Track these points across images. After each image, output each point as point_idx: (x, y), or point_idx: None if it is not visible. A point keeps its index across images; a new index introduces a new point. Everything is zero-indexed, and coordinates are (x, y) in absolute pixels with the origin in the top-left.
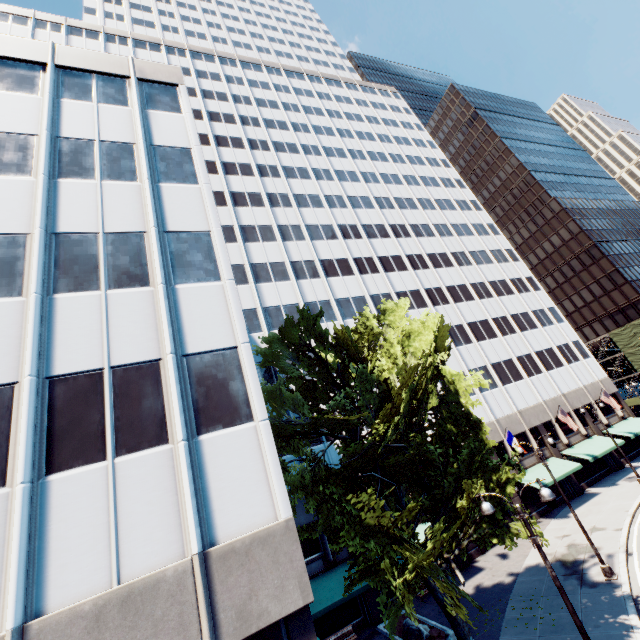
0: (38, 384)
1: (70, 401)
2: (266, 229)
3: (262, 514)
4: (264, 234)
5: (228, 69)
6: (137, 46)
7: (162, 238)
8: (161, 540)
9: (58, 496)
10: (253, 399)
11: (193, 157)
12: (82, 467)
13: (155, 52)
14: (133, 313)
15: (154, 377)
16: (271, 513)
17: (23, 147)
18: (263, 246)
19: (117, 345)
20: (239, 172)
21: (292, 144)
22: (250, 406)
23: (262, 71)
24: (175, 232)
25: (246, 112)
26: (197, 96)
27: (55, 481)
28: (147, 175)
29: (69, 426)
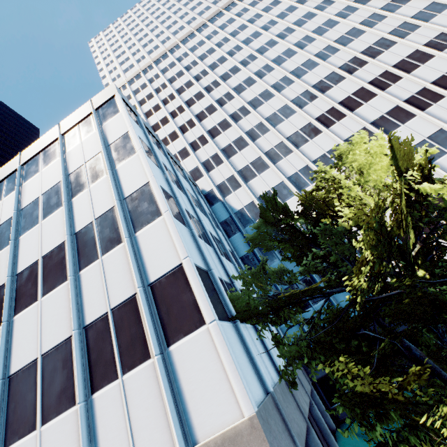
0: (81, 333)
1: (95, 340)
2: (238, 141)
3: (229, 412)
4: (238, 145)
5: (176, 54)
6: (130, 84)
7: (123, 205)
8: (159, 440)
9: (99, 409)
10: (201, 304)
11: (130, 136)
12: (107, 386)
13: (139, 80)
14: (116, 266)
15: (134, 308)
16: (236, 410)
17: (57, 192)
18: (241, 154)
19: (112, 292)
20: (207, 114)
21: (233, 67)
22: (200, 311)
23: (195, 35)
24: (129, 196)
25: (196, 71)
26: (167, 86)
27: (96, 398)
28: (107, 168)
29: (97, 358)
